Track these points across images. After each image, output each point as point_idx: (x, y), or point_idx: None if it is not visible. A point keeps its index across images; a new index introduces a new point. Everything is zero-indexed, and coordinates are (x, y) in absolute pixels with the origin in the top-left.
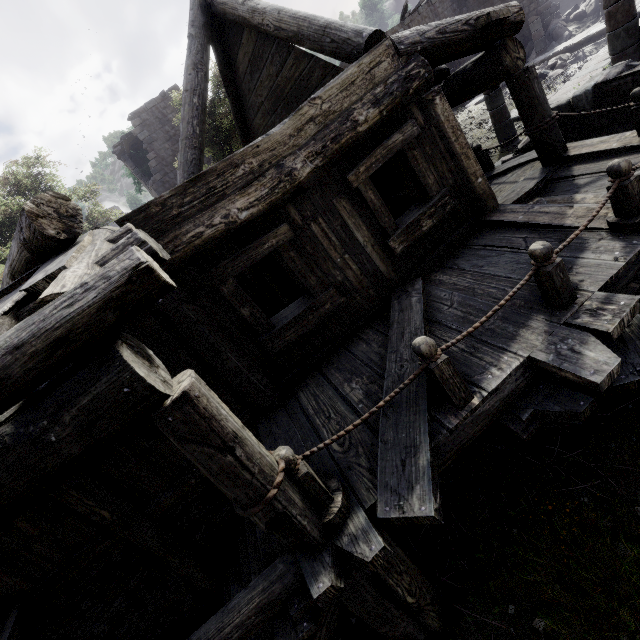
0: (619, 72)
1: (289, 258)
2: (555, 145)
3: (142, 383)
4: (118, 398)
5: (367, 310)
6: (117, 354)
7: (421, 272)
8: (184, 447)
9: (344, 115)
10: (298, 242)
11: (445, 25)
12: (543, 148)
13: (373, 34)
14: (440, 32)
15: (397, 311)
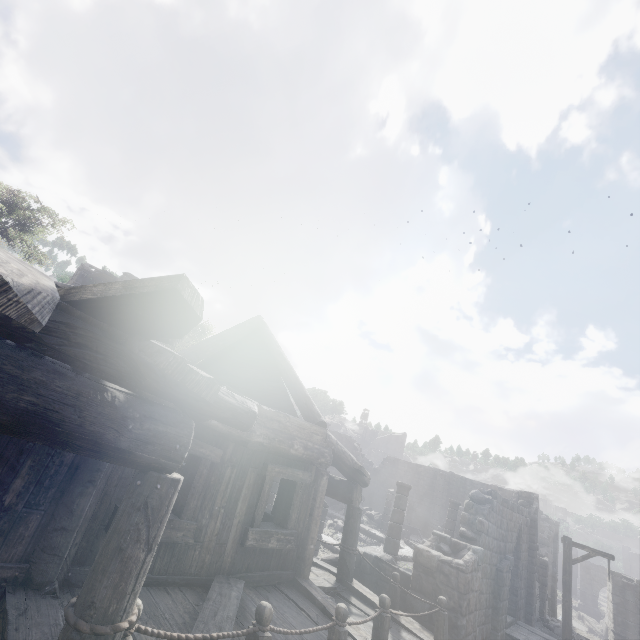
0: (388, 560)
1: (201, 472)
2: (349, 570)
3: (185, 451)
4: (171, 445)
5: (191, 571)
6: (193, 426)
7: (243, 579)
8: (134, 514)
9: (291, 436)
10: (213, 468)
11: (346, 451)
12: (343, 566)
13: (324, 422)
14: (343, 451)
15: (217, 592)
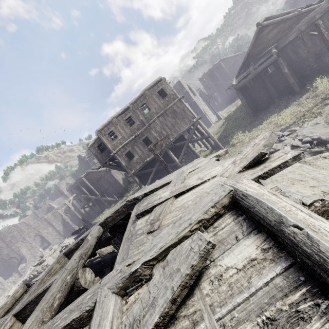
0: None
1: None
2: None
3: None
4: None
5: None
6: None
7: None
8: None
9: None
10: None
11: None
12: None
13: None
14: None
15: None
